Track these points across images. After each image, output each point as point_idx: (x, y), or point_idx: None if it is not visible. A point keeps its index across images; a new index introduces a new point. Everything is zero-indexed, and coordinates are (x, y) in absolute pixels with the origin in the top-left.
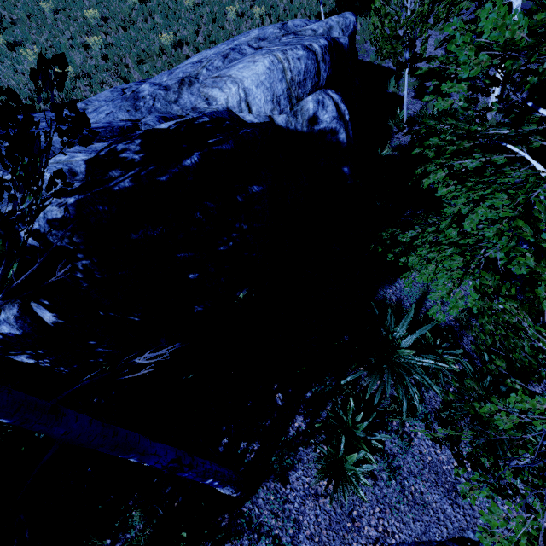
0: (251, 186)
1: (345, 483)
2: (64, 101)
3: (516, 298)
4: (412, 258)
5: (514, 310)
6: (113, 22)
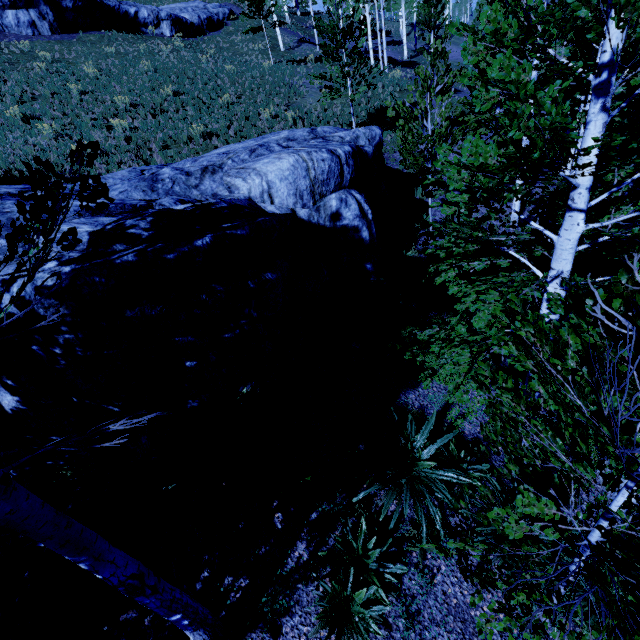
0: (265, 273)
1: (351, 631)
2: (75, 175)
3: (513, 390)
4: (430, 357)
5: (510, 402)
6: (143, 109)
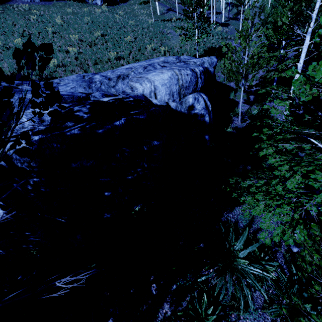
0: (153, 141)
1: None
2: (48, 77)
3: None
4: (249, 198)
5: None
6: (85, 42)
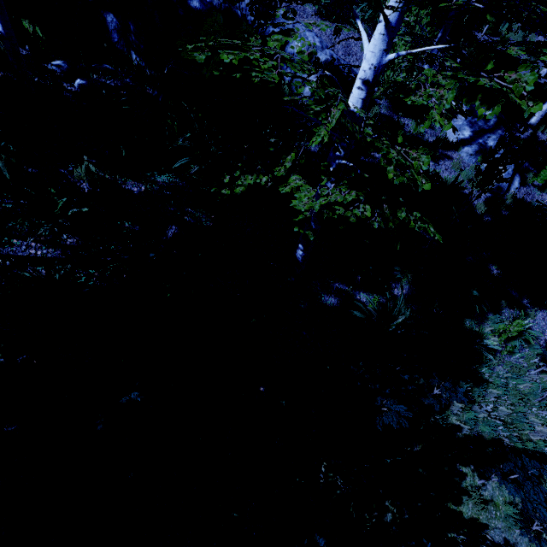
0: None
1: None
2: None
3: None
4: None
5: None
6: None
